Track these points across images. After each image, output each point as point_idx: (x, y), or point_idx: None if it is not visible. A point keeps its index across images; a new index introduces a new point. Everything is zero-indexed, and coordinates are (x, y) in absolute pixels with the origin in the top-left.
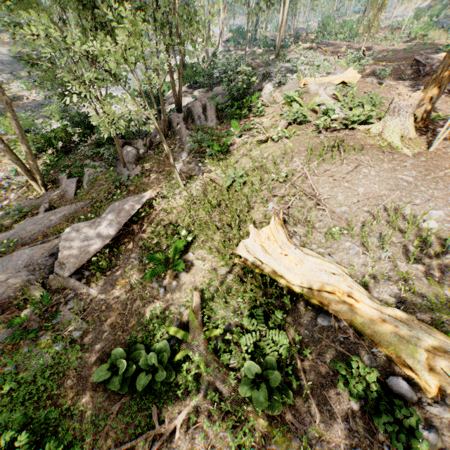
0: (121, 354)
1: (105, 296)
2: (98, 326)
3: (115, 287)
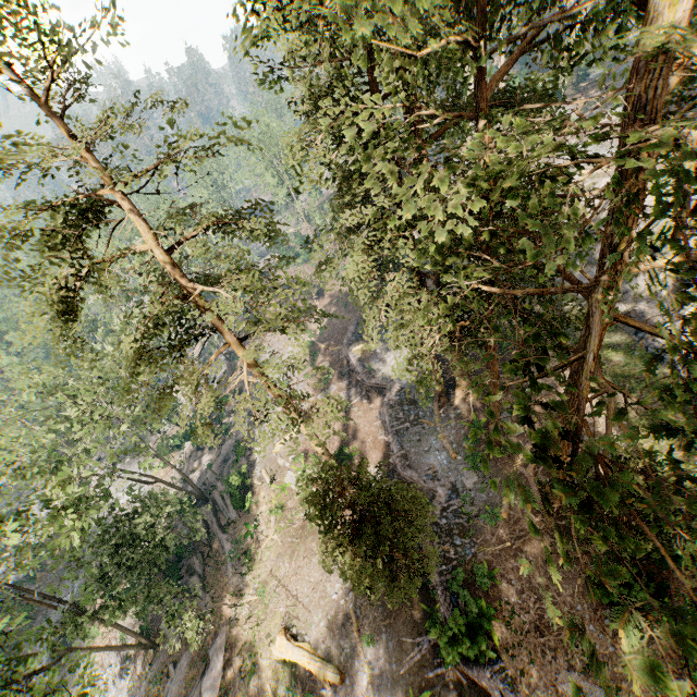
0: None
1: None
2: None
3: None
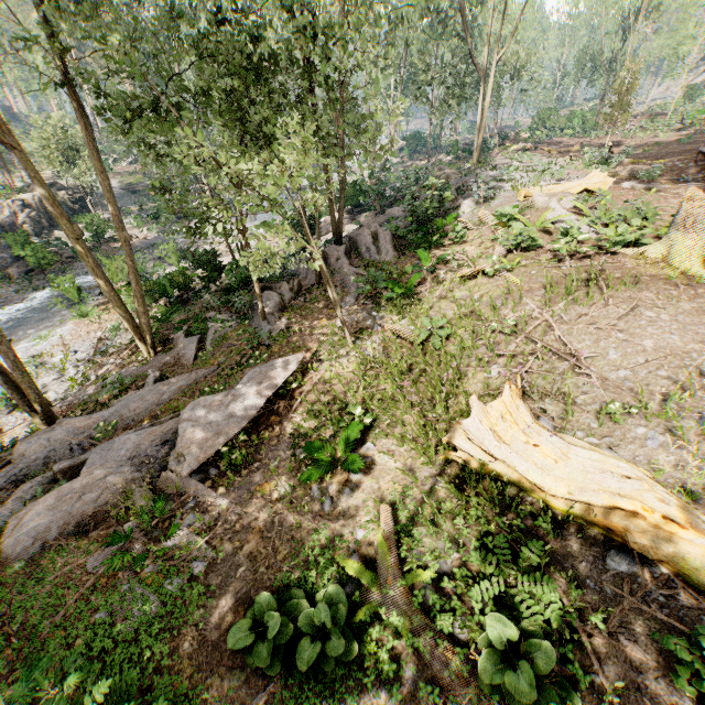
0: (269, 604)
1: (240, 508)
2: (230, 556)
3: (255, 495)
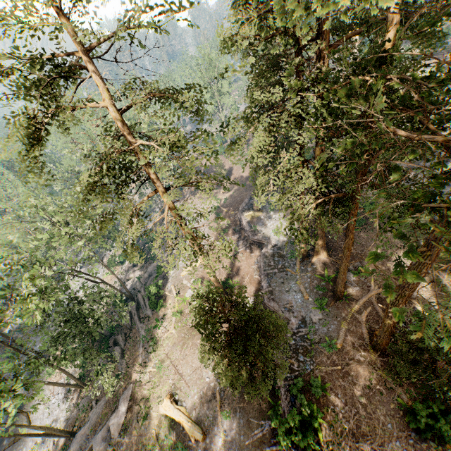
0: None
1: (130, 439)
2: None
3: (132, 434)
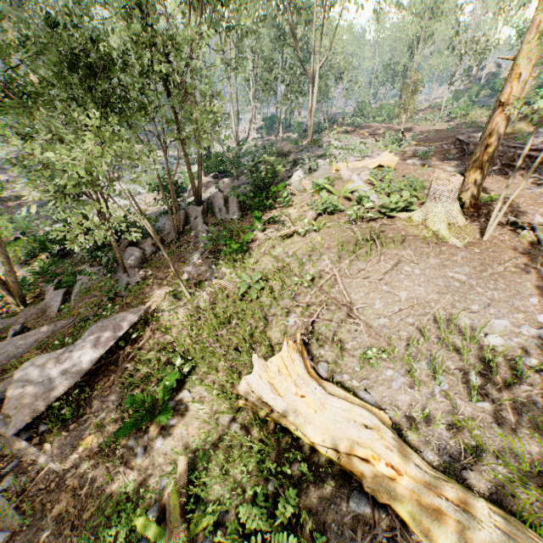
0: None
1: (60, 465)
2: (38, 520)
3: (77, 450)
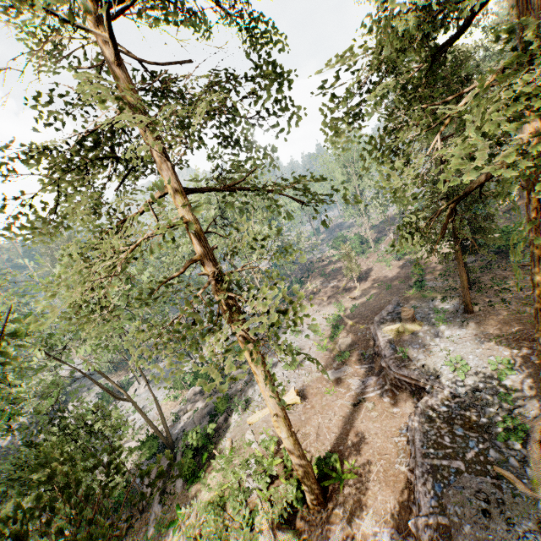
0: None
1: None
2: None
3: None
